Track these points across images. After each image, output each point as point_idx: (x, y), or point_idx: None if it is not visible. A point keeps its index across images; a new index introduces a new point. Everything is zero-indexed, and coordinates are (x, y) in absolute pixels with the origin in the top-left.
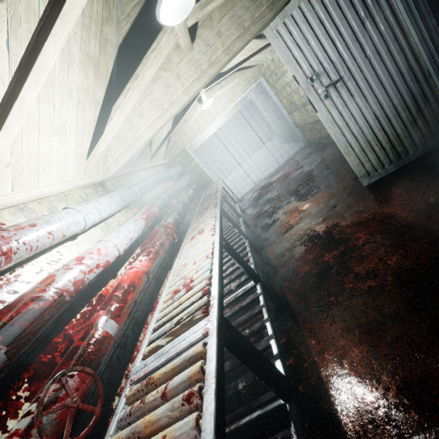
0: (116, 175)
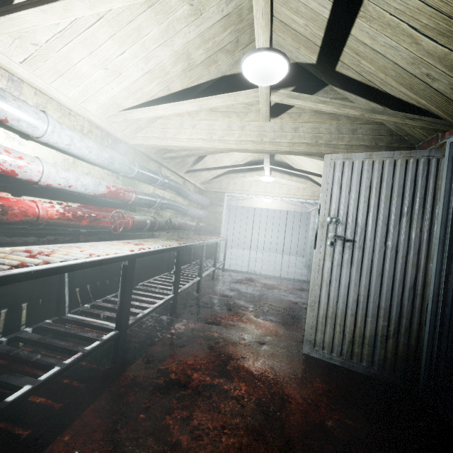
0: (139, 149)
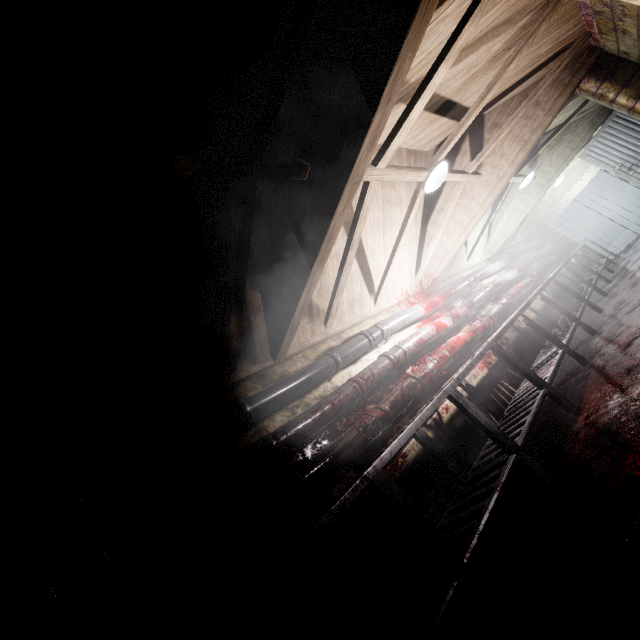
0: (495, 254)
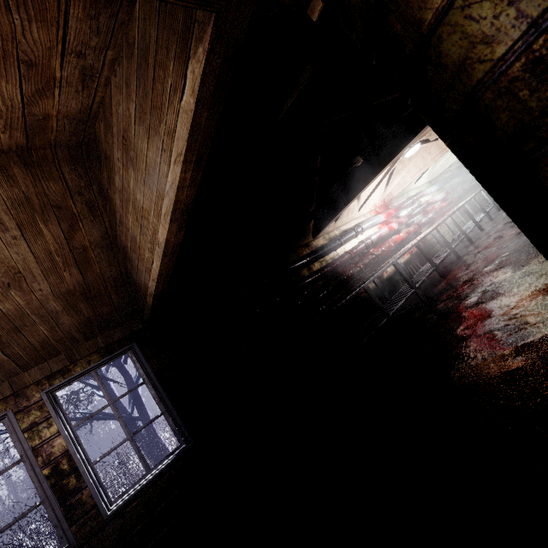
0: (434, 178)
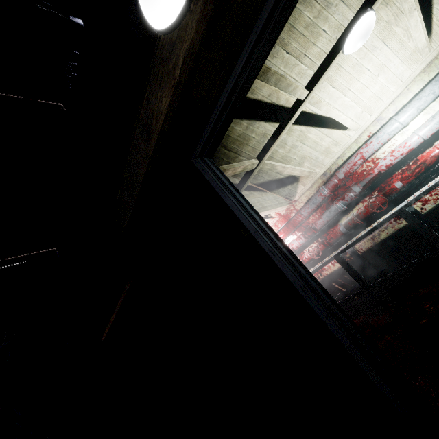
0: None
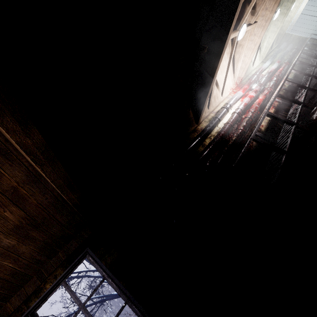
0: (264, 58)
